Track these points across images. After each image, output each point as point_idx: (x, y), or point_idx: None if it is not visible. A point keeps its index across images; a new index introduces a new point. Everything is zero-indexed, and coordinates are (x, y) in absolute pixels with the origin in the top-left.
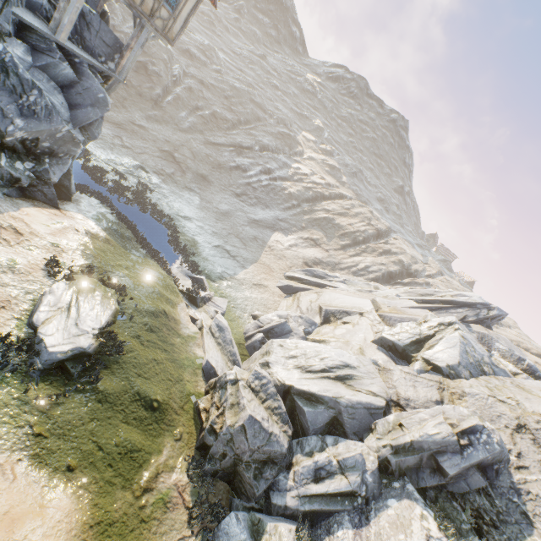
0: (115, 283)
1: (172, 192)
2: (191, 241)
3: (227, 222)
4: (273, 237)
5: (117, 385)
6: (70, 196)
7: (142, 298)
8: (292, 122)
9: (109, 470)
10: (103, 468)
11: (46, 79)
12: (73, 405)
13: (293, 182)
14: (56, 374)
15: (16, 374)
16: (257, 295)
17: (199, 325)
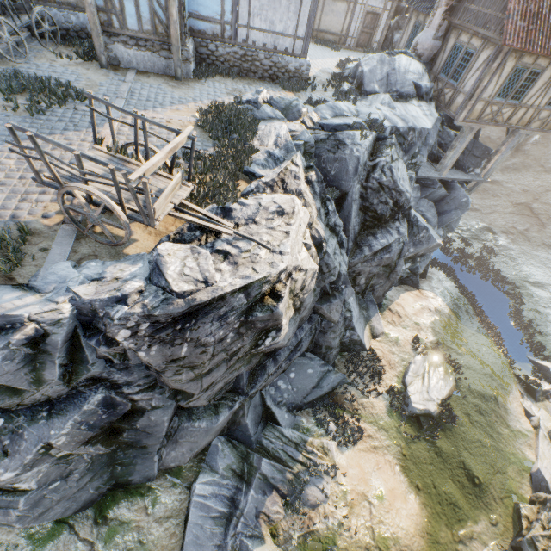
0: (453, 361)
1: (521, 252)
2: (539, 314)
3: None
4: None
5: (447, 447)
6: (425, 275)
7: (474, 379)
8: None
9: (438, 505)
10: (435, 501)
11: (426, 202)
12: (420, 446)
13: None
14: (413, 421)
15: (395, 412)
16: None
17: (534, 423)
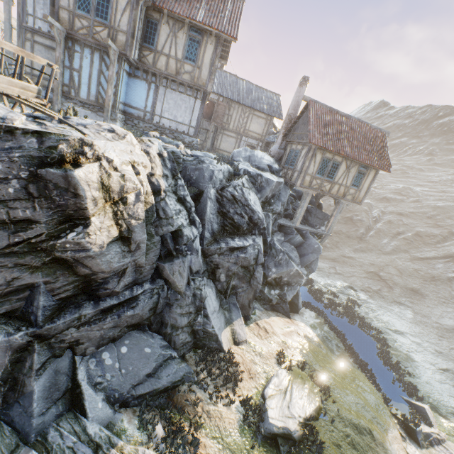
0: (320, 381)
1: (379, 306)
2: (405, 357)
3: None
4: None
5: None
6: (297, 310)
7: (344, 405)
8: None
9: None
10: None
11: (289, 245)
12: None
13: None
14: (270, 443)
15: (249, 430)
16: None
17: None
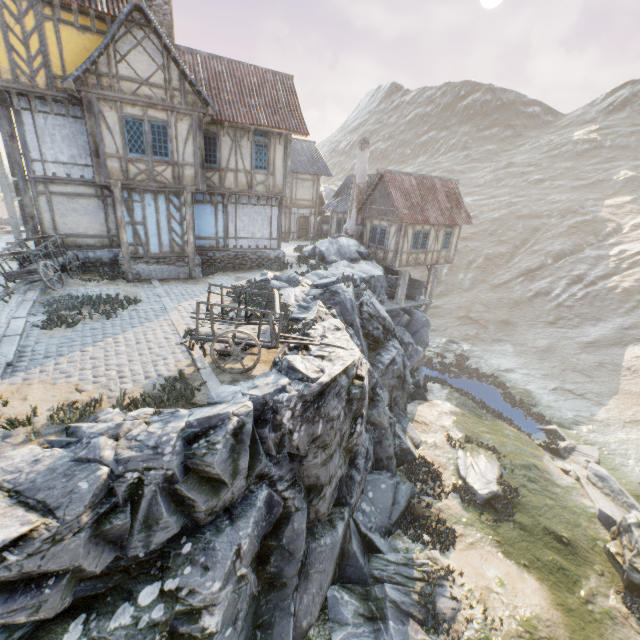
0: (487, 446)
1: (483, 351)
2: (523, 392)
3: (553, 358)
4: (627, 354)
5: (526, 520)
6: (426, 389)
7: (510, 455)
8: (582, 202)
9: (551, 576)
10: (546, 573)
11: (399, 328)
12: (506, 528)
13: (622, 272)
14: (487, 507)
15: (469, 506)
16: (636, 435)
17: (574, 476)
